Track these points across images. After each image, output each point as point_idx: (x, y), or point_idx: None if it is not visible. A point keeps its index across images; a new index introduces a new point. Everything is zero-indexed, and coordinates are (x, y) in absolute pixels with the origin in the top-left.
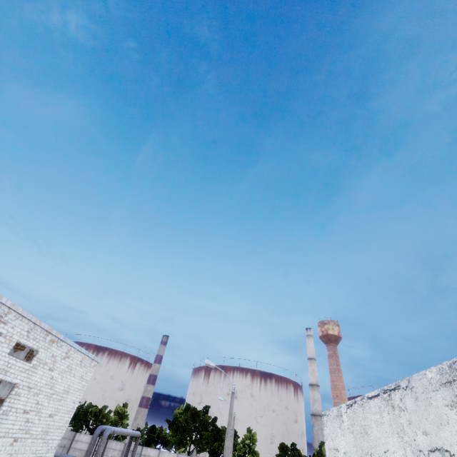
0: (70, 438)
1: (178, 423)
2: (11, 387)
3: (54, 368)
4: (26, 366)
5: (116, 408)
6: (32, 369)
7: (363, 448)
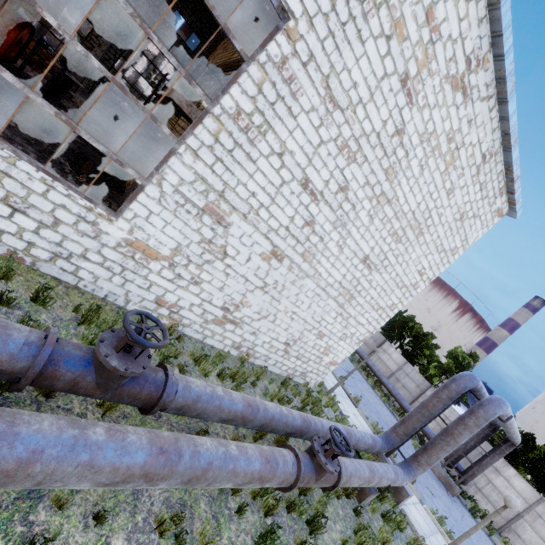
0: (376, 340)
1: None
2: None
3: (416, 93)
4: None
5: (453, 350)
6: None
7: None
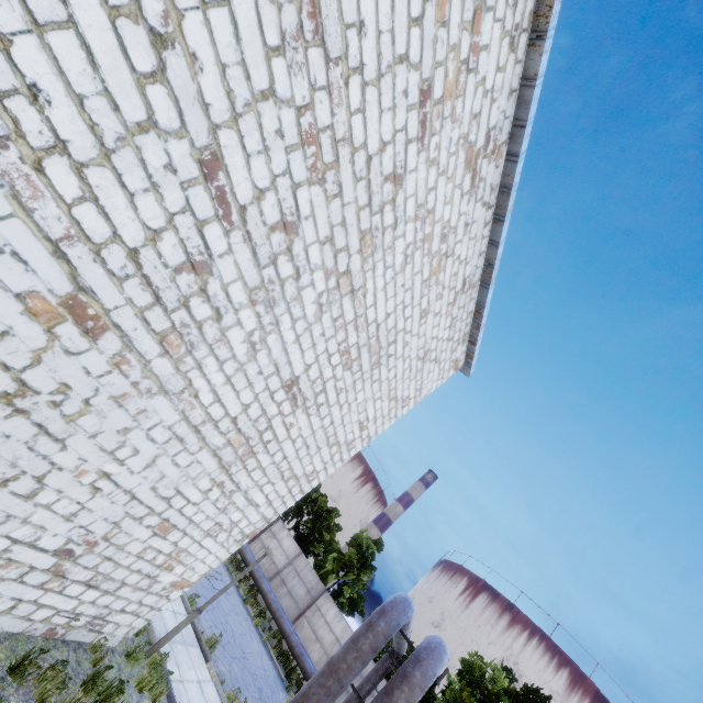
0: None
1: None
2: None
3: (430, 133)
4: None
5: (358, 534)
6: None
7: None
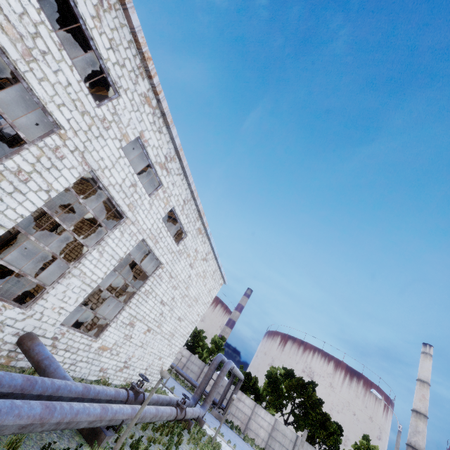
0: None
1: (279, 384)
2: (154, 266)
3: (193, 265)
4: (173, 247)
5: (214, 338)
6: (177, 254)
7: None
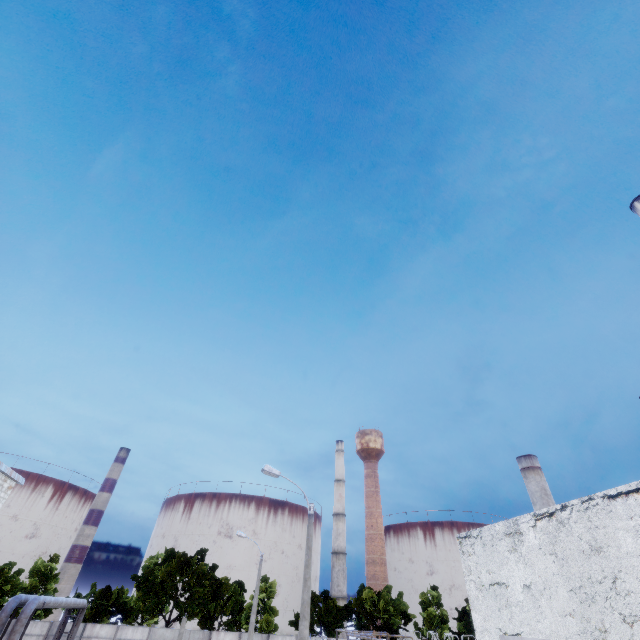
0: None
1: (153, 579)
2: None
3: None
4: None
5: (35, 565)
6: None
7: (587, 574)
